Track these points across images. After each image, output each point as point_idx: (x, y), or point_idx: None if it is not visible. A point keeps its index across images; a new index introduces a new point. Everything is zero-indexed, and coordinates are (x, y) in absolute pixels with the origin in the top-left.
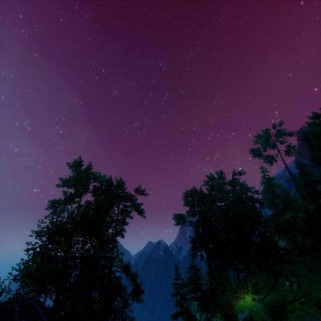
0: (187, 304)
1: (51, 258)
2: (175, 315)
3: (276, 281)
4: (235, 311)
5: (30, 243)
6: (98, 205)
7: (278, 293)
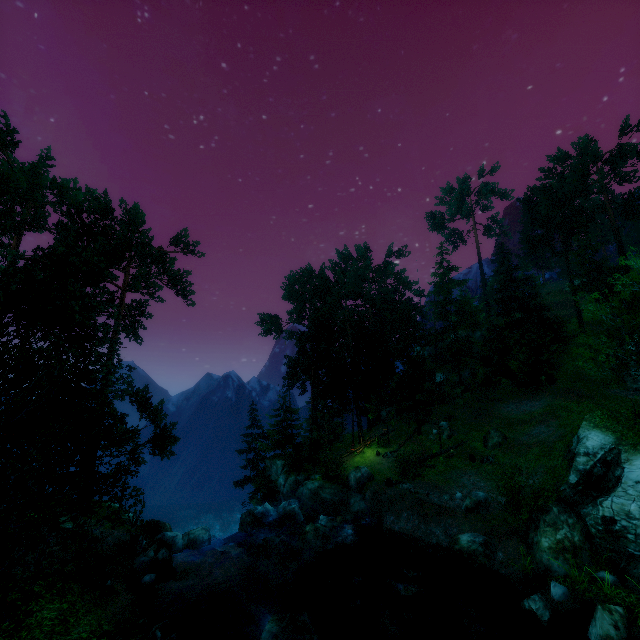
0: (265, 465)
1: None
2: (242, 481)
3: (418, 428)
4: (346, 470)
5: None
6: (63, 249)
7: (417, 445)
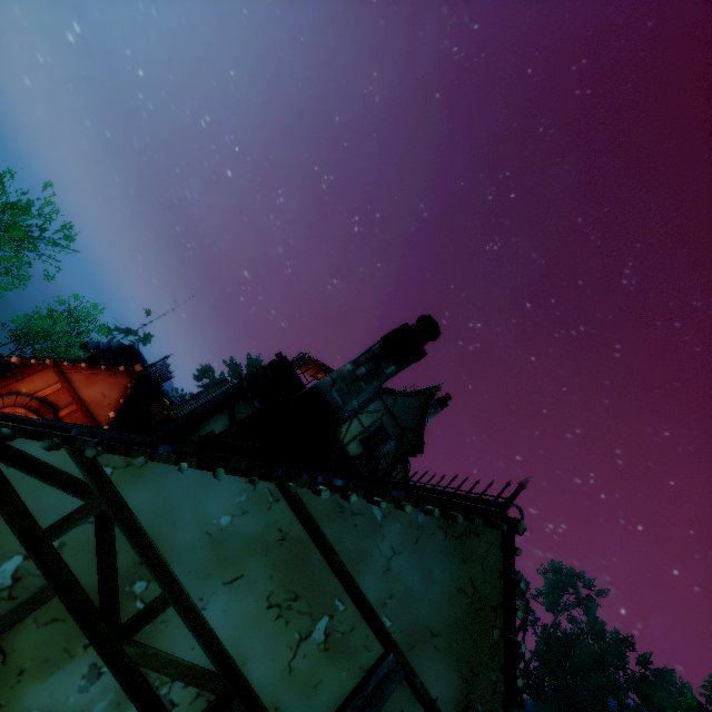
0: None
1: None
2: None
3: None
4: None
5: None
6: None
7: None
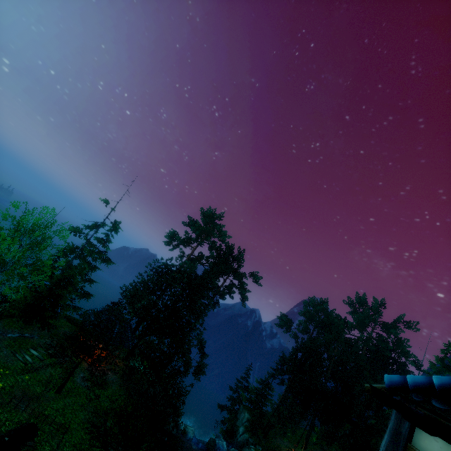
0: (239, 408)
1: (152, 302)
2: (223, 406)
3: None
4: None
5: (143, 279)
6: (207, 275)
7: None
